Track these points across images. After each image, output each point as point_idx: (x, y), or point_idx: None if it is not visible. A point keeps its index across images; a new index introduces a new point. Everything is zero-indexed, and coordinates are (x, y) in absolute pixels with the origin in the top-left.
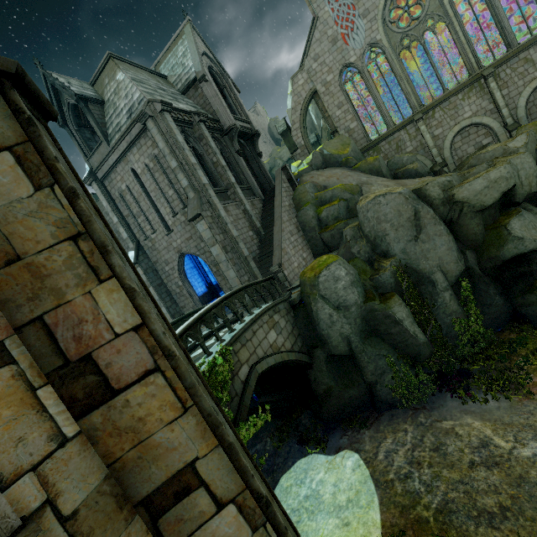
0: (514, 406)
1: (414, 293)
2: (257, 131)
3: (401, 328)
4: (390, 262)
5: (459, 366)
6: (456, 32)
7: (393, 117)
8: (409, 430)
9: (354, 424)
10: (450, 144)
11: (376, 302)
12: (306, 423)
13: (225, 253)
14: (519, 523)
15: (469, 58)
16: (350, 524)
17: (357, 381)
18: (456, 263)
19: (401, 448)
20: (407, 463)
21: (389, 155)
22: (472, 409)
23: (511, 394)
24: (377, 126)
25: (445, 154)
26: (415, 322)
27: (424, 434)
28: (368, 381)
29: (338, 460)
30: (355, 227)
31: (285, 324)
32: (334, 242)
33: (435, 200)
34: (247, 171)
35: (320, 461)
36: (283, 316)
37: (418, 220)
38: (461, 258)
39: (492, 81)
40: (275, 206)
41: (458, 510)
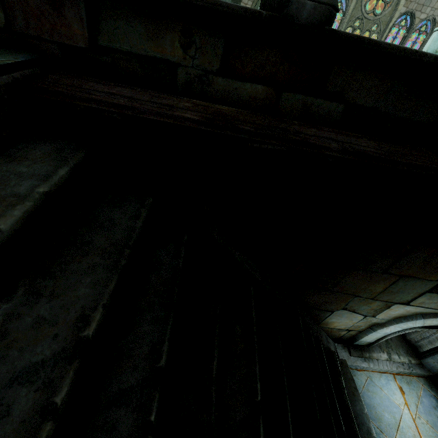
0: None
1: None
2: None
3: None
4: None
5: None
6: None
7: None
8: None
9: None
10: None
11: None
12: None
13: None
14: None
15: None
16: None
17: None
18: None
19: None
20: None
21: None
22: None
23: None
24: None
25: None
26: None
27: None
28: None
29: None
30: None
31: None
32: None
33: None
34: None
35: None
36: None
37: None
38: None
39: None
40: None
41: None
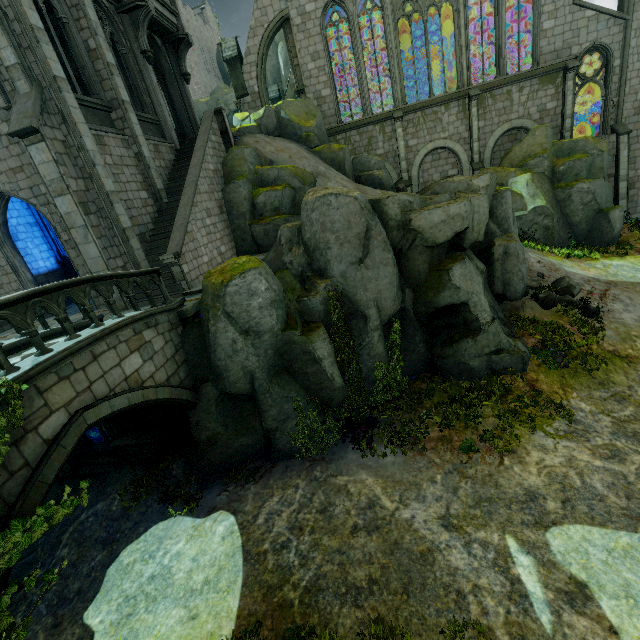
0: (408, 462)
1: (344, 327)
2: (187, 35)
3: (319, 368)
4: (325, 284)
5: (369, 413)
6: (460, 26)
7: (373, 109)
8: (301, 487)
9: (240, 477)
10: (420, 162)
11: (297, 332)
12: (178, 474)
13: (83, 214)
14: (383, 598)
15: (463, 66)
16: (198, 617)
17: (253, 427)
18: (394, 300)
19: (286, 509)
20: (288, 529)
21: (358, 151)
22: (370, 463)
23: (408, 449)
24: (355, 113)
25: (413, 173)
26: (336, 362)
27: (315, 491)
28: (267, 428)
29: (208, 524)
30: (294, 228)
31: (164, 345)
32: (267, 240)
33: (392, 220)
34: (158, 94)
35: (185, 527)
36: (162, 333)
37: (368, 239)
38: (400, 297)
39: (474, 106)
40: (191, 165)
41: (328, 587)
